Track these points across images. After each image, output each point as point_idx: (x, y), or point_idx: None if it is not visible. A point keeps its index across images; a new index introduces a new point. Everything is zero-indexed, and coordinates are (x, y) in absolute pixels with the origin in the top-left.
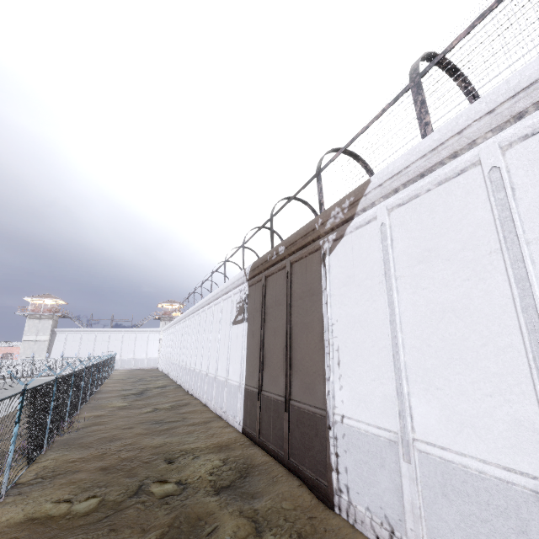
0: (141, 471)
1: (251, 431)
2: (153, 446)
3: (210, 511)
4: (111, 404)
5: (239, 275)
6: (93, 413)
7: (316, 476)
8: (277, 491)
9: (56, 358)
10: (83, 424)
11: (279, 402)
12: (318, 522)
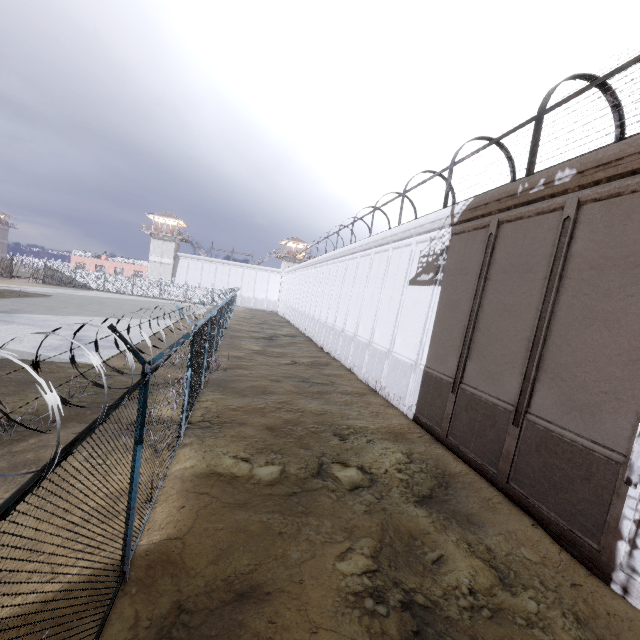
0: (312, 443)
1: (430, 424)
2: (313, 412)
3: (422, 529)
4: (245, 346)
5: (437, 215)
6: (232, 353)
7: (570, 527)
8: (504, 525)
9: (181, 284)
10: (227, 363)
11: (498, 408)
12: (590, 597)
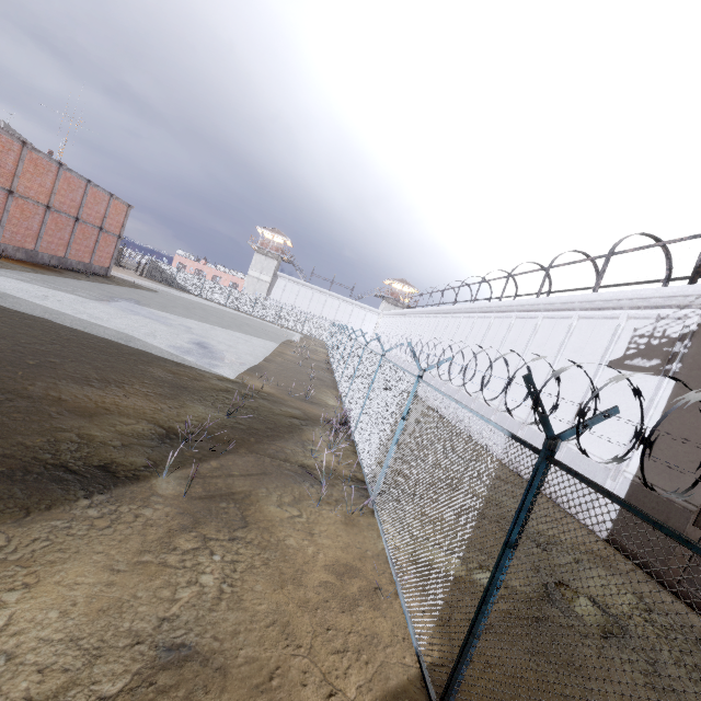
0: None
1: (643, 555)
2: (485, 499)
3: None
4: None
5: (682, 290)
6: None
7: None
8: None
9: (276, 305)
10: None
11: None
12: None
